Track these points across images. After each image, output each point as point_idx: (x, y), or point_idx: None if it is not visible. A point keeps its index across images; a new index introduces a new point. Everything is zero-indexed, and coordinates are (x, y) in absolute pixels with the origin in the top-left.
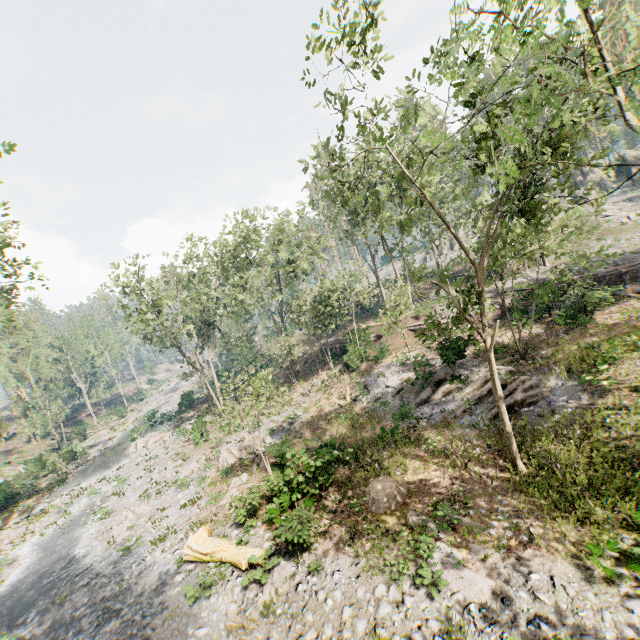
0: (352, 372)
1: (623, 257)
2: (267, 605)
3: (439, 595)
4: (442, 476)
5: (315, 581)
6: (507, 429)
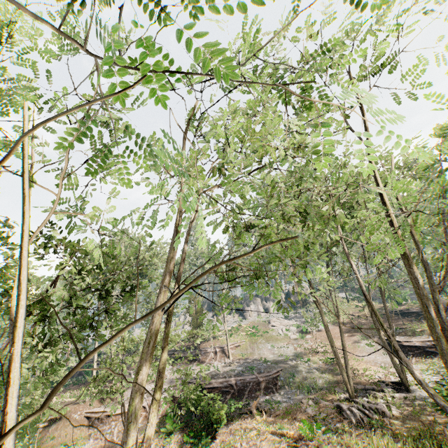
0: None
1: (267, 365)
2: None
3: None
4: None
5: None
6: None
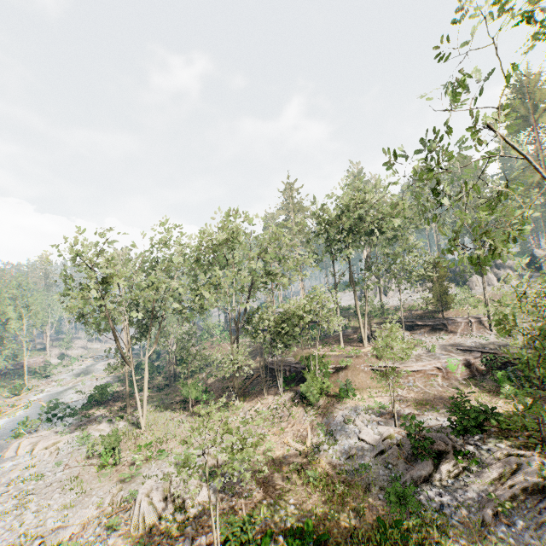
0: (308, 406)
1: None
2: None
3: None
4: None
5: None
6: None
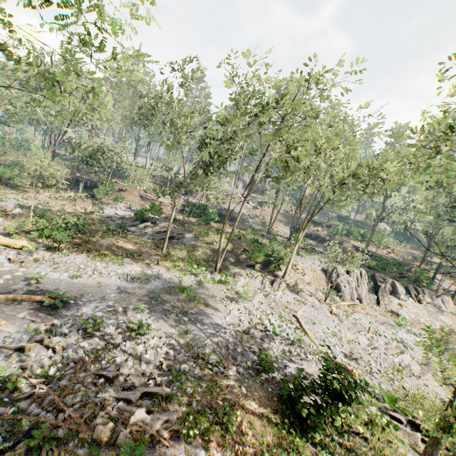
0: (95, 200)
1: (233, 212)
2: (37, 259)
3: (122, 268)
4: (133, 247)
5: (65, 259)
6: (167, 236)
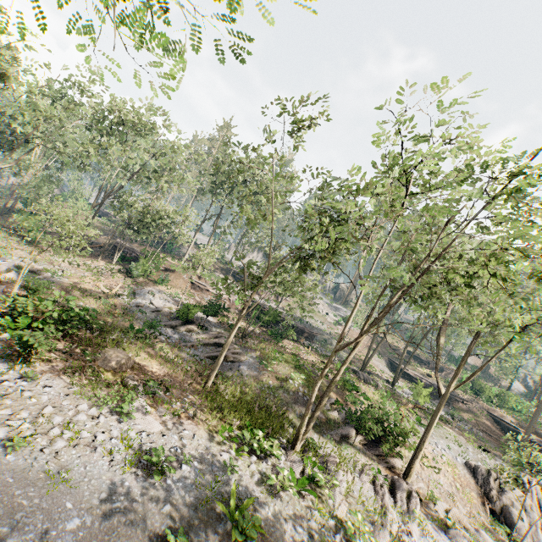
0: (129, 277)
1: (310, 325)
2: None
3: (125, 422)
4: (160, 369)
5: (25, 384)
6: (219, 361)
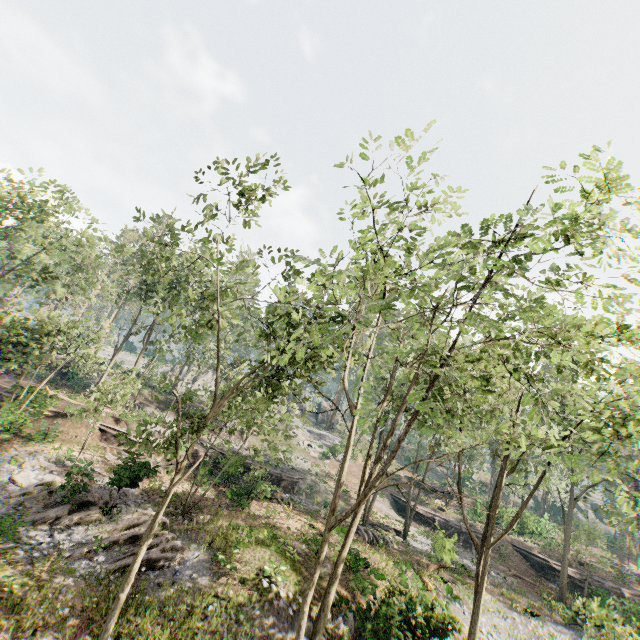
0: None
1: (289, 468)
2: None
3: None
4: None
5: None
6: (127, 586)
